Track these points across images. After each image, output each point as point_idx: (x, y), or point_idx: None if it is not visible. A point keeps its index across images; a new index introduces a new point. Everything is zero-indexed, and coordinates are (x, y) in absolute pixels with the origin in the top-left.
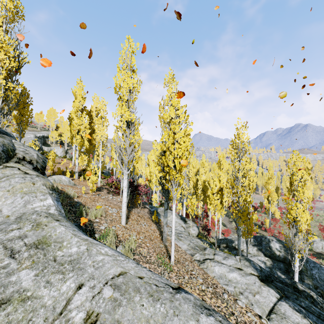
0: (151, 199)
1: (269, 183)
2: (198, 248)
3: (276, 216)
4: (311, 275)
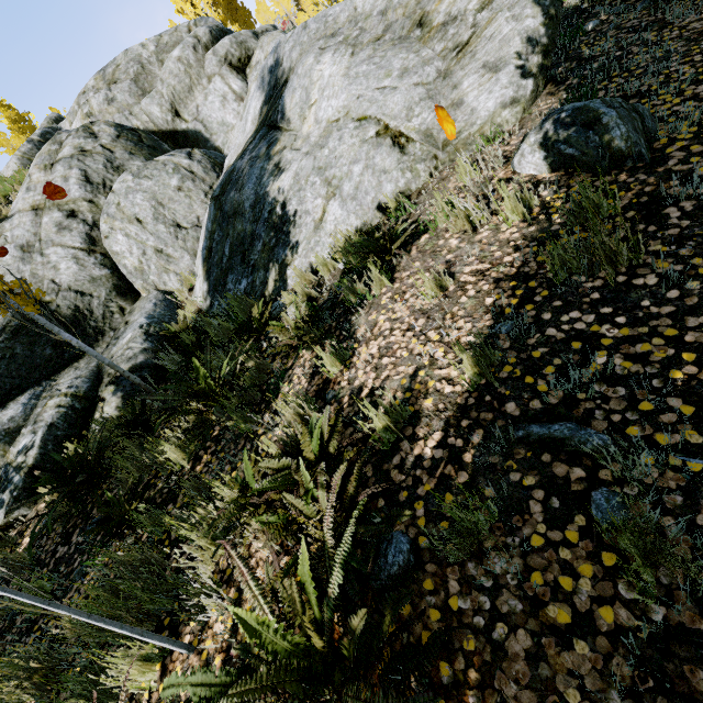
0: None
1: None
2: None
3: None
4: None
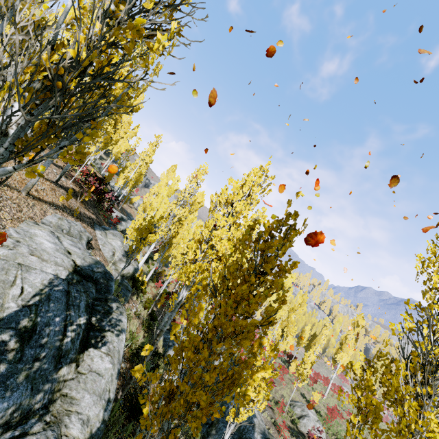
0: (153, 261)
1: (294, 310)
2: (67, 232)
3: (290, 369)
4: (225, 401)
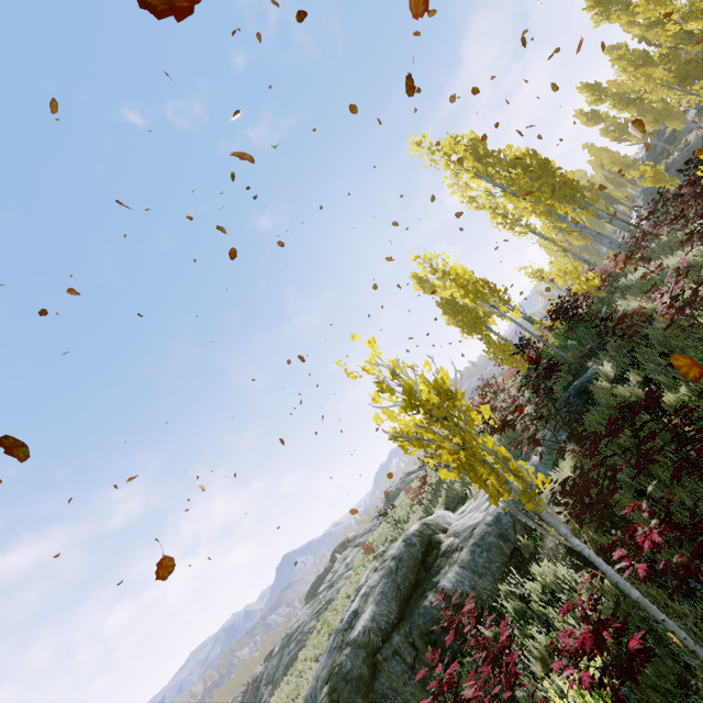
0: None
1: None
2: None
3: None
4: None
